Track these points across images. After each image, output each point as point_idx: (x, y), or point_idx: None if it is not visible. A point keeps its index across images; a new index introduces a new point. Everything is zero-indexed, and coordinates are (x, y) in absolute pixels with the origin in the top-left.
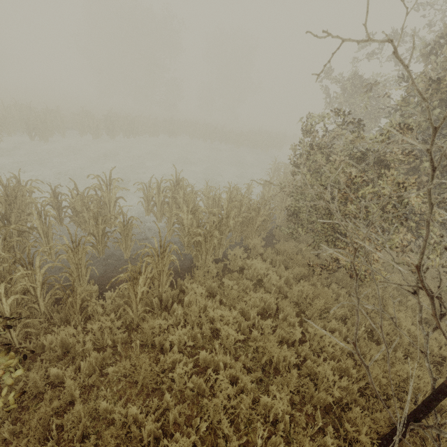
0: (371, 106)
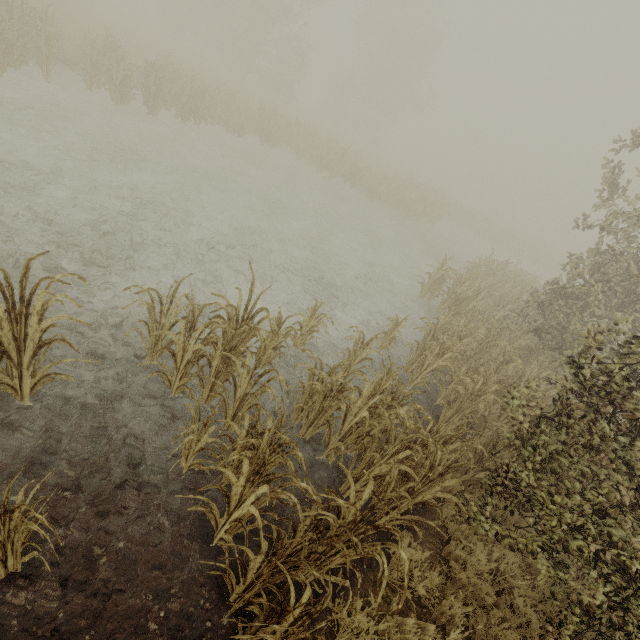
0: None
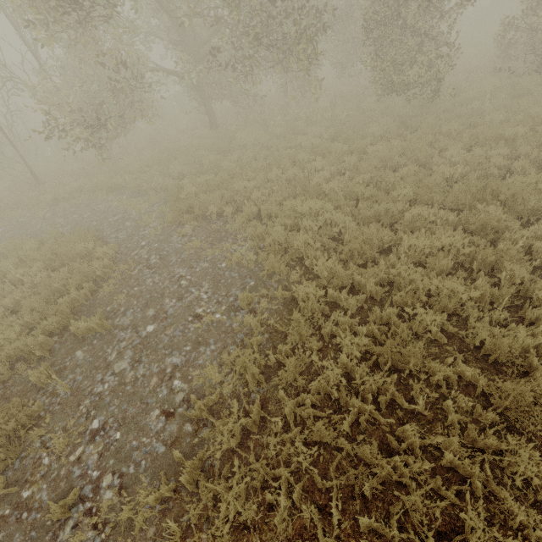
0: None
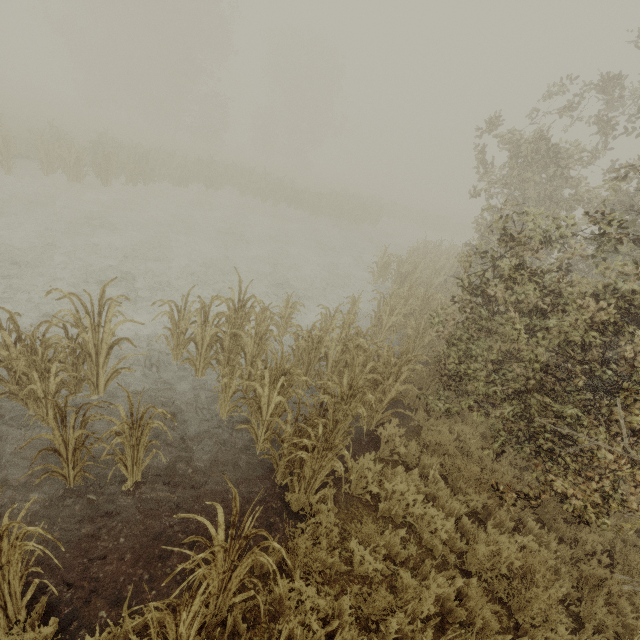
0: (551, 188)
